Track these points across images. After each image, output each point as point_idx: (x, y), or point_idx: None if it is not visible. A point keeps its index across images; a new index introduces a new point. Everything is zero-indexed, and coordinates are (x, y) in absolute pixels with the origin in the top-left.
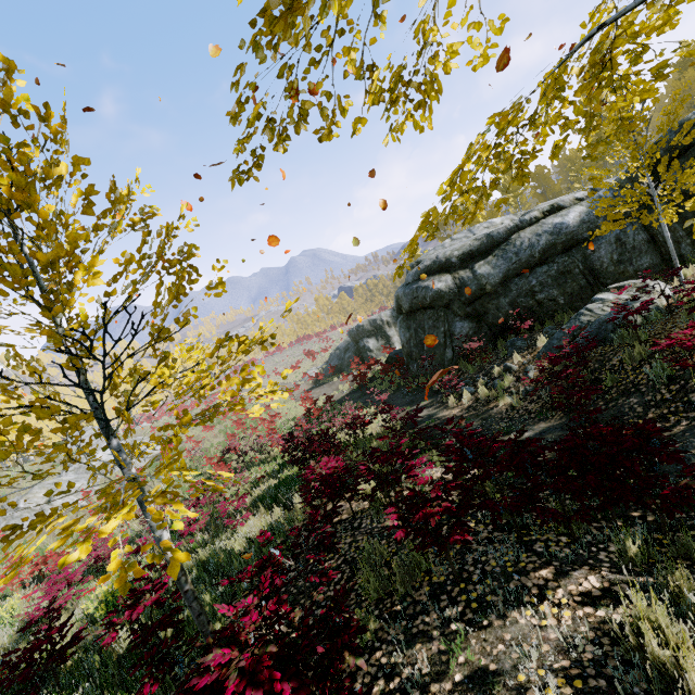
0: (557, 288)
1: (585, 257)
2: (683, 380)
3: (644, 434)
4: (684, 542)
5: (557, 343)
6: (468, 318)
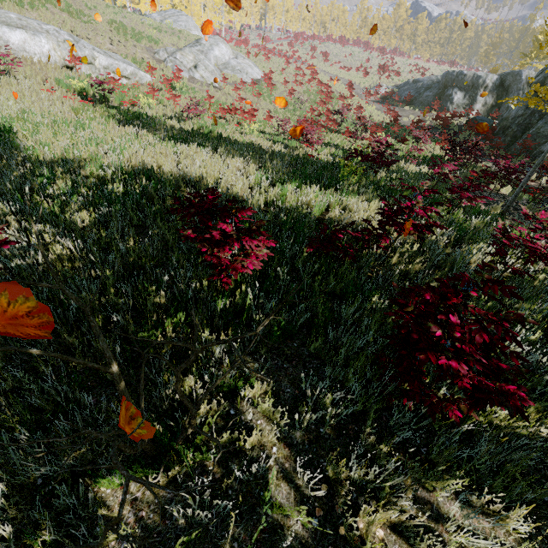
0: None
1: None
2: None
3: None
4: None
5: None
6: None
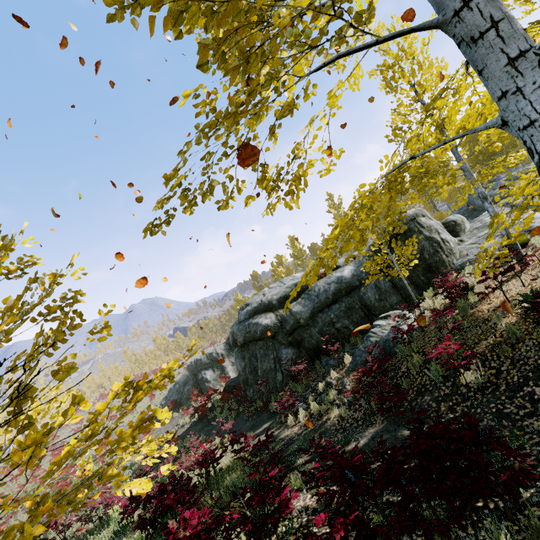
0: (347, 319)
1: (360, 297)
2: (452, 378)
3: (473, 427)
4: (533, 524)
5: (360, 359)
6: (290, 345)
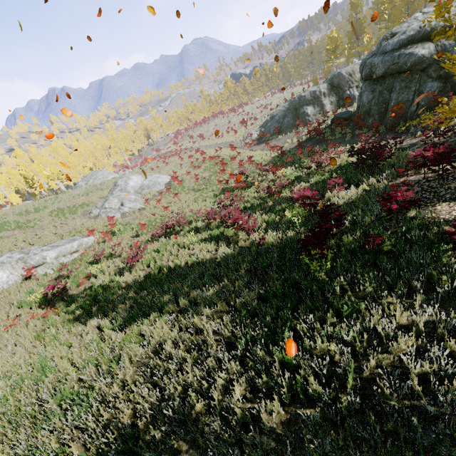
0: None
1: None
2: None
3: None
4: None
5: None
6: (438, 80)
